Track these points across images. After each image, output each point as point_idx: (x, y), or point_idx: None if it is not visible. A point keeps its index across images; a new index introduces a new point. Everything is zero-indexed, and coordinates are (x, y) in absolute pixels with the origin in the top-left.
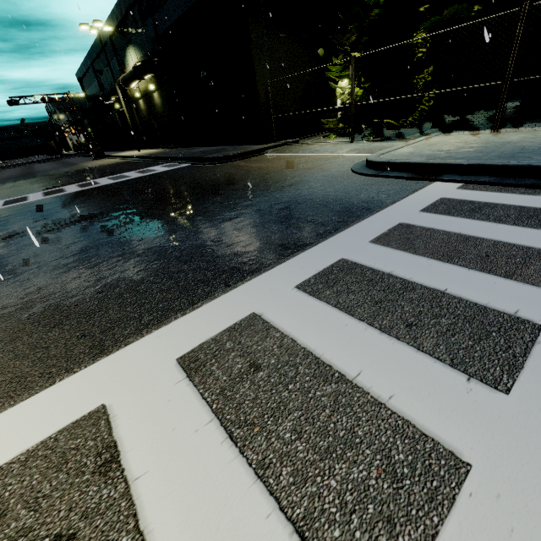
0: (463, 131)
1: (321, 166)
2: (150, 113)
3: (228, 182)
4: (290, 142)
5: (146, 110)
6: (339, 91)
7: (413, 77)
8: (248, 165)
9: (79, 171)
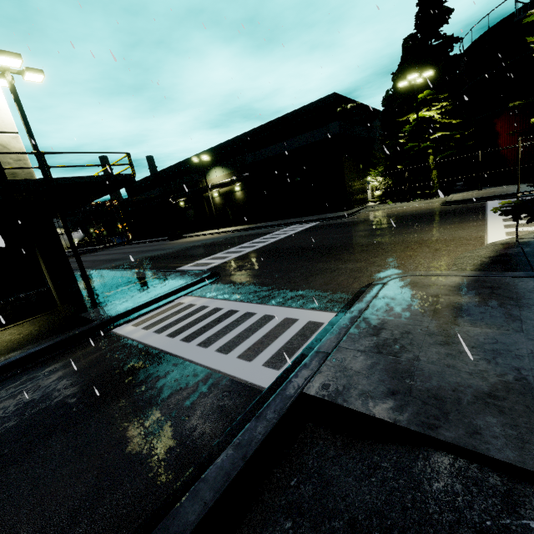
0: (463, 192)
1: (421, 208)
2: (227, 205)
3: (390, 216)
4: (363, 208)
5: (222, 203)
6: (372, 183)
7: (429, 174)
8: (372, 215)
9: (212, 240)
